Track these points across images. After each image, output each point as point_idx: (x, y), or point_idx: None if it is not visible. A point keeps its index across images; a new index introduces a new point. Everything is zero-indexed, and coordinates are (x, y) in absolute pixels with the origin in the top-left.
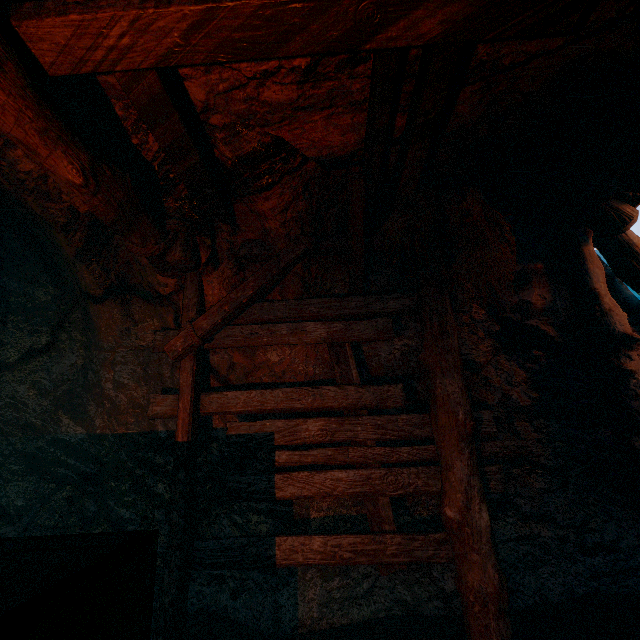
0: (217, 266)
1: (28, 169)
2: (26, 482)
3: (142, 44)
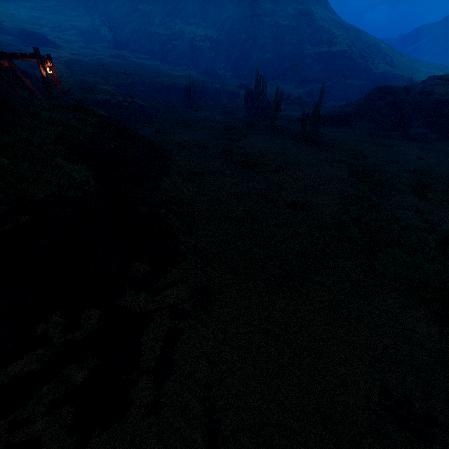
0: None
1: None
2: None
3: None
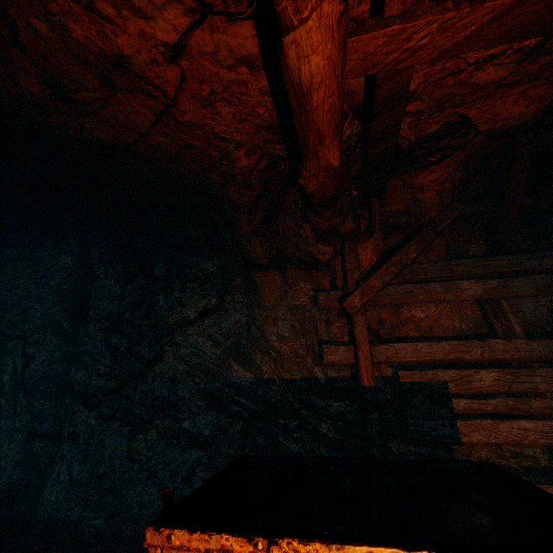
0: (371, 234)
1: (242, 165)
2: (209, 416)
3: (436, 42)
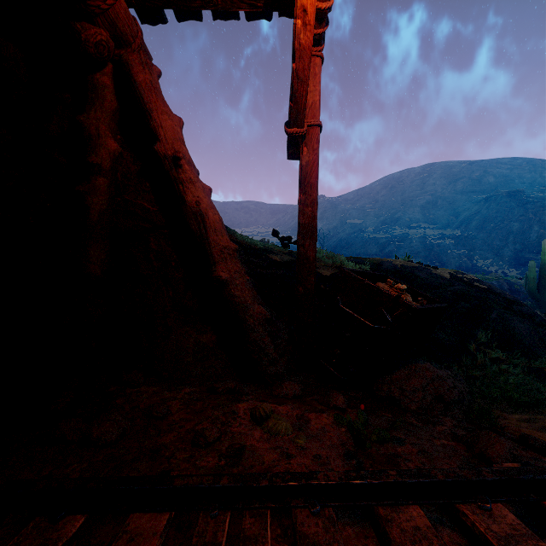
0: None
1: None
2: None
3: None
